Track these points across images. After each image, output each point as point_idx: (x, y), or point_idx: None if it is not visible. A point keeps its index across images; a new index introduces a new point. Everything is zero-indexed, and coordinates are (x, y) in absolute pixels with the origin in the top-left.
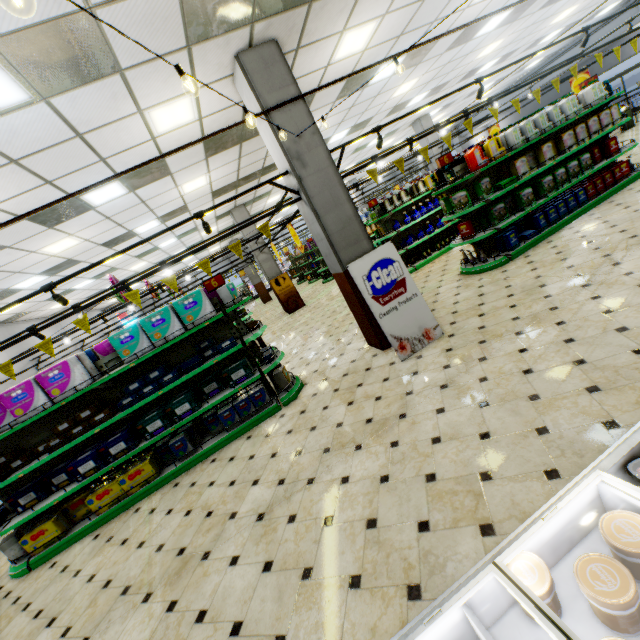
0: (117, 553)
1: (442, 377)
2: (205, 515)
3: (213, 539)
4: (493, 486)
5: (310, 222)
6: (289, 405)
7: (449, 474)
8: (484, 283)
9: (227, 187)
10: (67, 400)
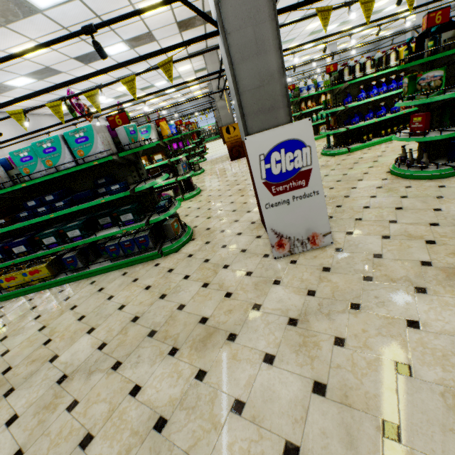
0: None
1: (298, 306)
2: (45, 341)
3: (26, 376)
4: None
5: (227, 70)
6: (168, 256)
7: None
8: (410, 194)
9: (193, 20)
10: None
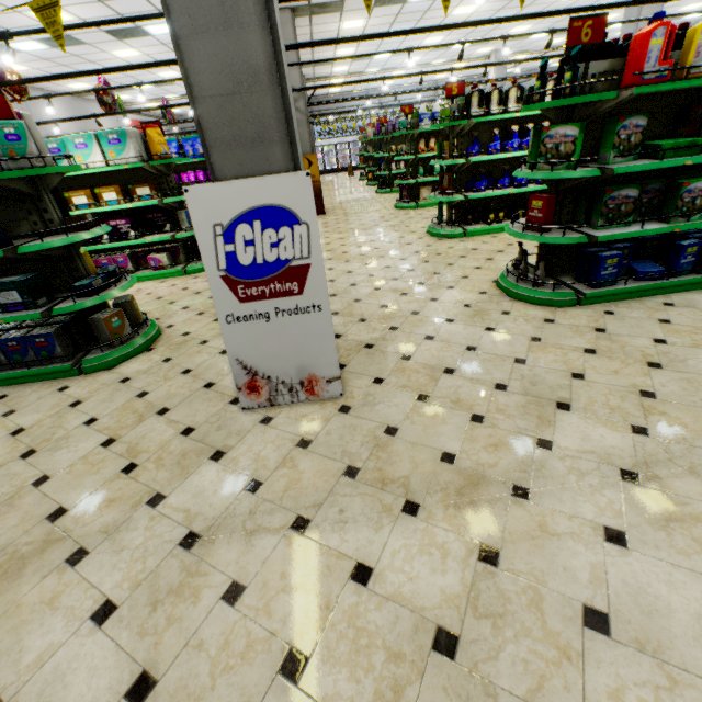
0: None
1: (218, 509)
2: None
3: None
4: None
5: None
6: (92, 375)
7: None
8: (501, 325)
9: None
10: None
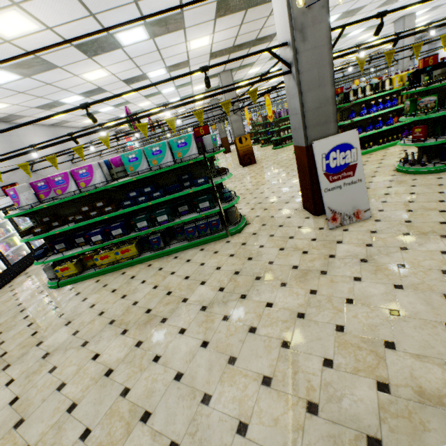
0: (109, 296)
1: (363, 252)
2: (166, 293)
3: (170, 311)
4: (395, 355)
5: (291, 96)
6: (234, 235)
7: (356, 331)
8: (417, 184)
9: (223, 51)
10: (89, 192)
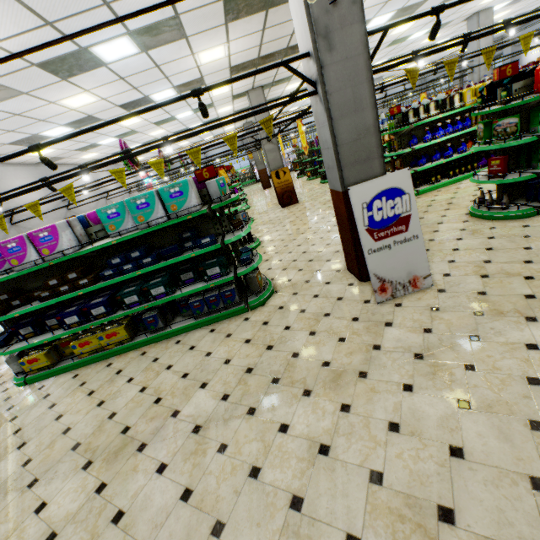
0: (83, 402)
1: (419, 342)
2: (154, 400)
3: (152, 431)
4: (453, 537)
5: (320, 124)
6: (255, 310)
7: (399, 485)
8: (496, 234)
9: (246, 64)
10: (55, 261)
